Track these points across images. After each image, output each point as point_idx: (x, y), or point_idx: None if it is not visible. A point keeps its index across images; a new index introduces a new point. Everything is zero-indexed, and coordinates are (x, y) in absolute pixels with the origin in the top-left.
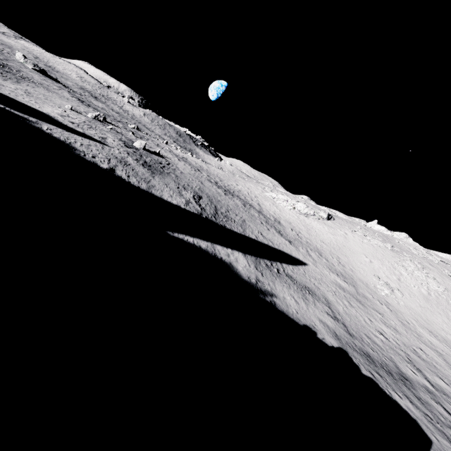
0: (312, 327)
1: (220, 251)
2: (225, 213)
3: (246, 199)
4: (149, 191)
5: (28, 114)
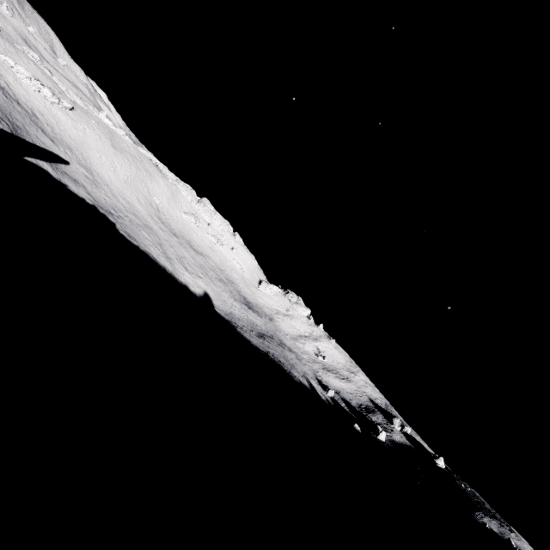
0: (84, 198)
1: (40, 164)
2: (14, 121)
3: None
4: None
5: None
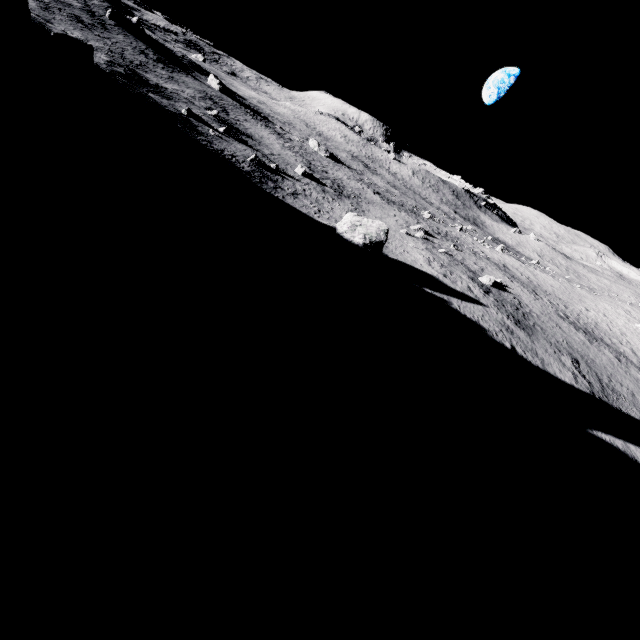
0: None
1: (635, 452)
2: (609, 383)
3: (614, 344)
4: (545, 369)
5: (438, 290)
